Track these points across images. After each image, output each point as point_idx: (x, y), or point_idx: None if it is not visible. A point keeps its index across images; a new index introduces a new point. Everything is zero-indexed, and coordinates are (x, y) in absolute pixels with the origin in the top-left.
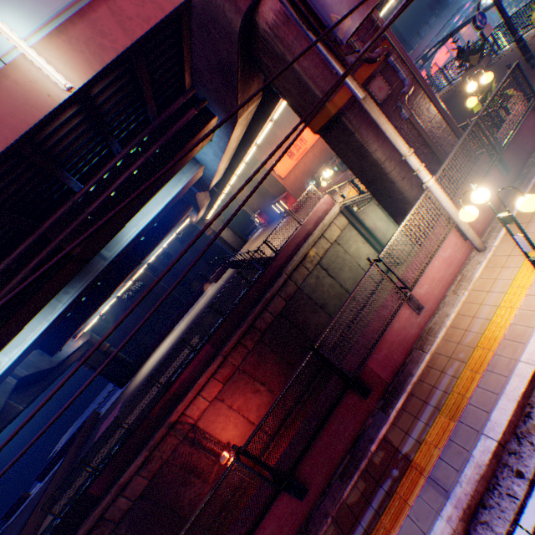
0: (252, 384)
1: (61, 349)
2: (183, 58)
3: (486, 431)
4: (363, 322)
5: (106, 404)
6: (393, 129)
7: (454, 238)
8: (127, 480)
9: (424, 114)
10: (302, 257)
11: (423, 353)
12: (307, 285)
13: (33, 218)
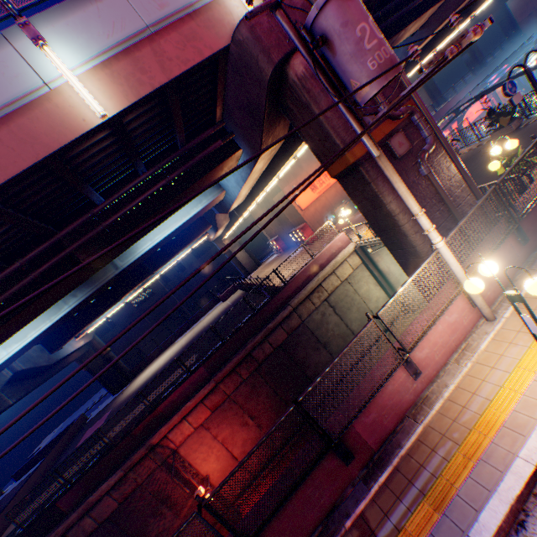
0: (240, 416)
1: (62, 347)
2: (216, 95)
3: (472, 534)
4: (365, 367)
5: (96, 409)
6: (405, 188)
7: (462, 303)
8: (97, 499)
9: (443, 172)
10: (310, 291)
11: (415, 423)
12: (311, 320)
13: (52, 224)
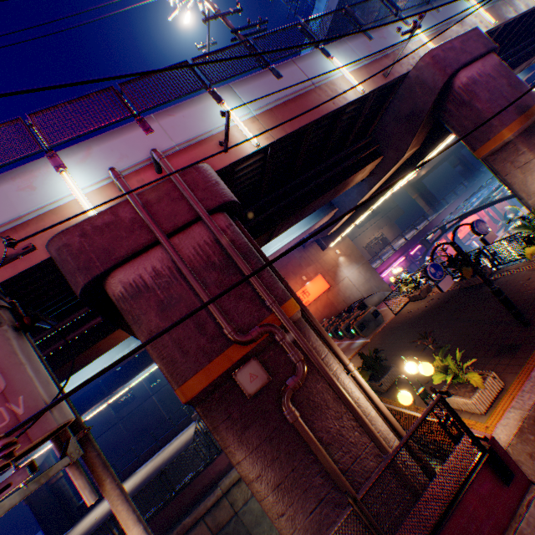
0: None
1: None
2: None
3: None
4: None
5: None
6: None
7: None
8: None
9: (330, 405)
10: None
11: None
12: (249, 510)
13: None
